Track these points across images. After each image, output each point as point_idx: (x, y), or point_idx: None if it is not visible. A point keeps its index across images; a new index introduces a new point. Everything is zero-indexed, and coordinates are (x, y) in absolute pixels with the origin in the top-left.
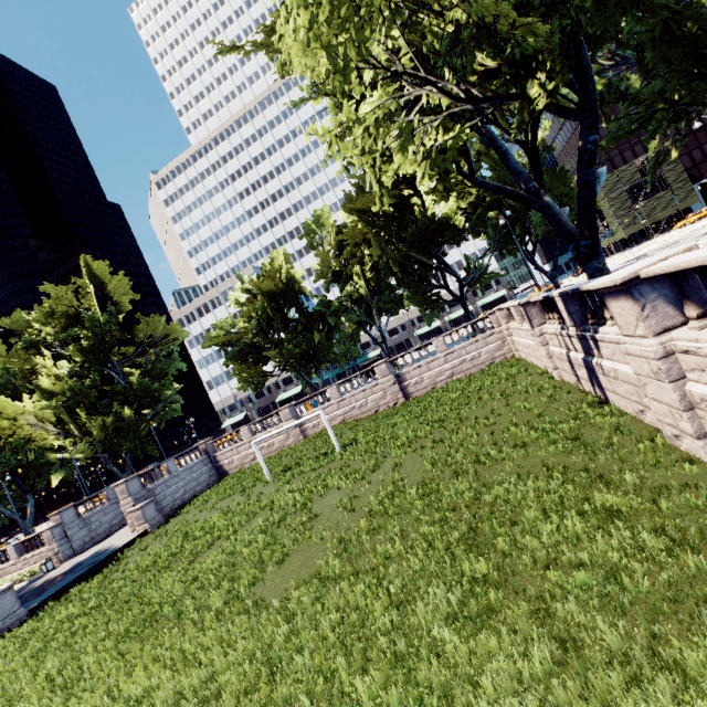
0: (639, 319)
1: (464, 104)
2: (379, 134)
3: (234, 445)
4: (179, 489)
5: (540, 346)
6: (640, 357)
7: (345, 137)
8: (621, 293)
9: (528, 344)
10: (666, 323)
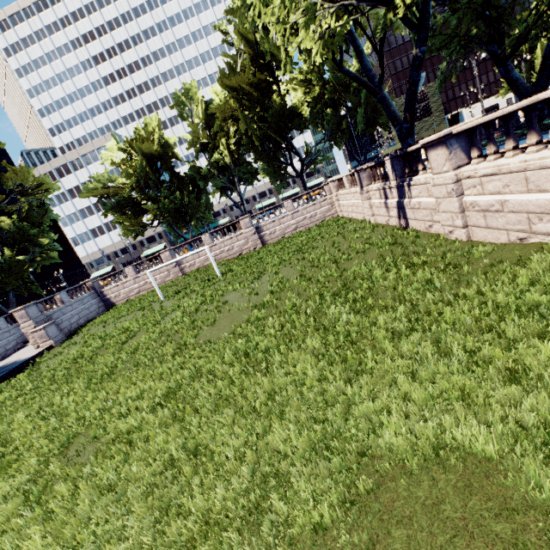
0: (447, 160)
1: None
2: (290, 8)
3: (120, 282)
4: (74, 316)
5: (366, 200)
6: (442, 185)
7: (264, 4)
8: (440, 144)
9: (353, 203)
10: (460, 163)
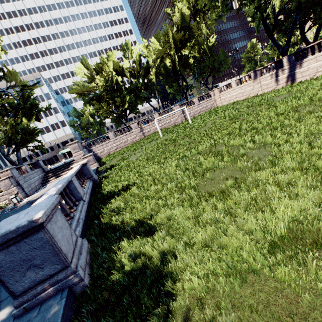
0: None
1: None
2: None
3: (104, 143)
4: None
5: (258, 84)
6: None
7: None
8: None
9: (239, 92)
10: None
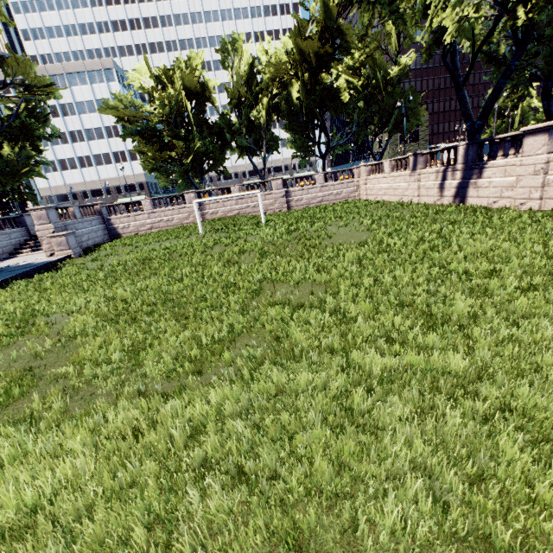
0: (544, 145)
1: (492, 2)
2: None
3: (132, 213)
4: (84, 235)
5: (415, 182)
6: (530, 165)
7: None
8: (542, 132)
9: (391, 186)
10: (552, 149)
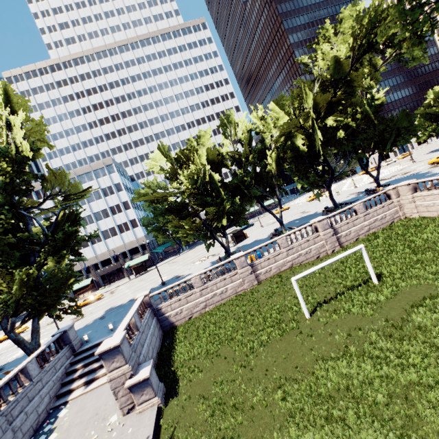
0: None
1: None
2: None
3: (182, 295)
4: (149, 348)
5: None
6: None
7: None
8: None
9: None
10: None
